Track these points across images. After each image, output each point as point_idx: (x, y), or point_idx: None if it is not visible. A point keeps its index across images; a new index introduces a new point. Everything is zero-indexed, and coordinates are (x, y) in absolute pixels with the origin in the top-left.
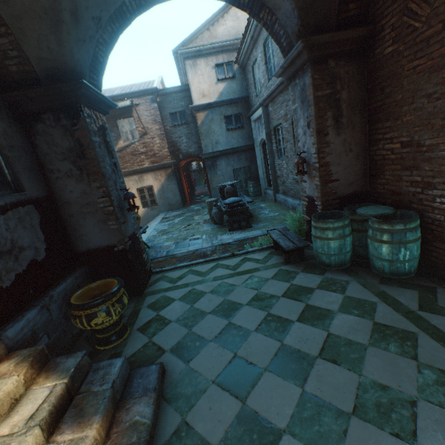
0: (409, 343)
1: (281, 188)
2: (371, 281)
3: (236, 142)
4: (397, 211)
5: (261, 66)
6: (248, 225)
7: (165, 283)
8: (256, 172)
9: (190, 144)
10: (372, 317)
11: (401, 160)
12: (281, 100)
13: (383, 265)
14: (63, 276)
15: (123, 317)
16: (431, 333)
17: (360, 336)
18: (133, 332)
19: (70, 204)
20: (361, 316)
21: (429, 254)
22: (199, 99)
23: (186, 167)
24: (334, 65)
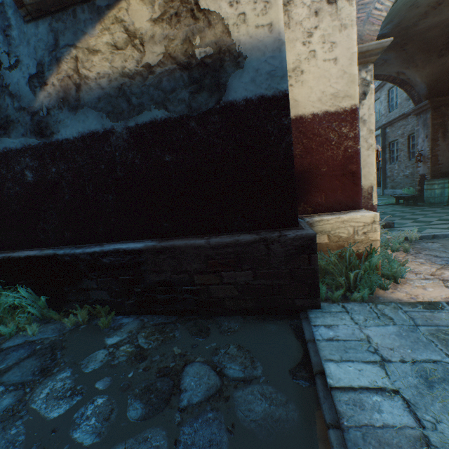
0: None
1: (390, 185)
2: None
3: None
4: None
5: (383, 103)
6: None
7: None
8: None
9: None
10: None
11: None
12: (400, 125)
13: None
14: None
15: None
16: None
17: None
18: None
19: None
20: None
21: None
22: None
23: None
24: (444, 109)
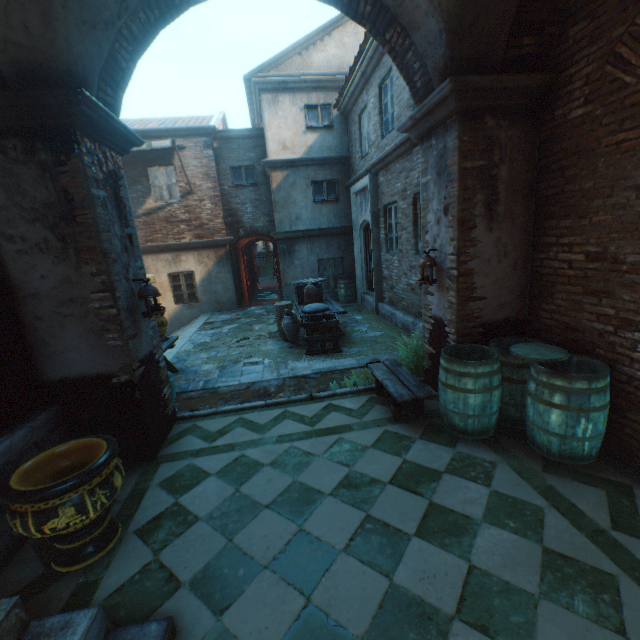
0: (607, 598)
1: (388, 296)
2: (531, 466)
3: (325, 220)
4: (573, 356)
5: (372, 116)
6: (336, 349)
7: (196, 440)
8: (352, 267)
9: (257, 215)
10: (539, 537)
11: (584, 279)
12: (400, 168)
13: (550, 442)
14: (9, 425)
15: (111, 509)
16: (639, 578)
17: (524, 575)
18: (126, 536)
19: (39, 297)
20: (522, 533)
21: (619, 430)
22: (278, 151)
23: (248, 247)
24: (492, 125)
